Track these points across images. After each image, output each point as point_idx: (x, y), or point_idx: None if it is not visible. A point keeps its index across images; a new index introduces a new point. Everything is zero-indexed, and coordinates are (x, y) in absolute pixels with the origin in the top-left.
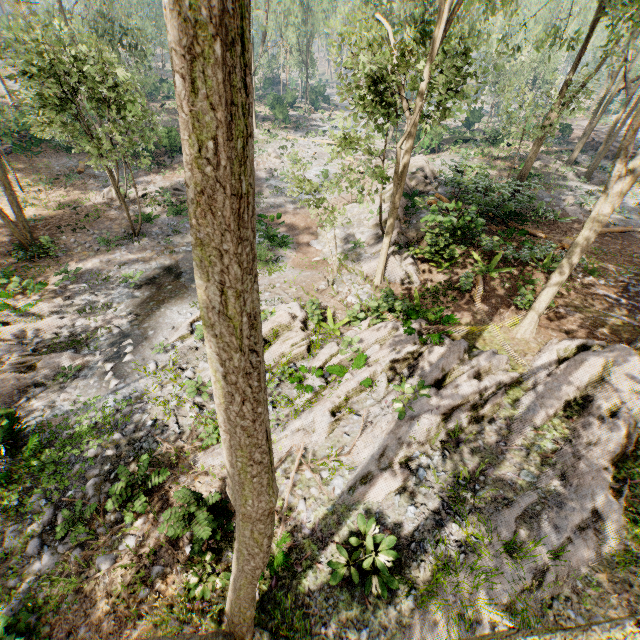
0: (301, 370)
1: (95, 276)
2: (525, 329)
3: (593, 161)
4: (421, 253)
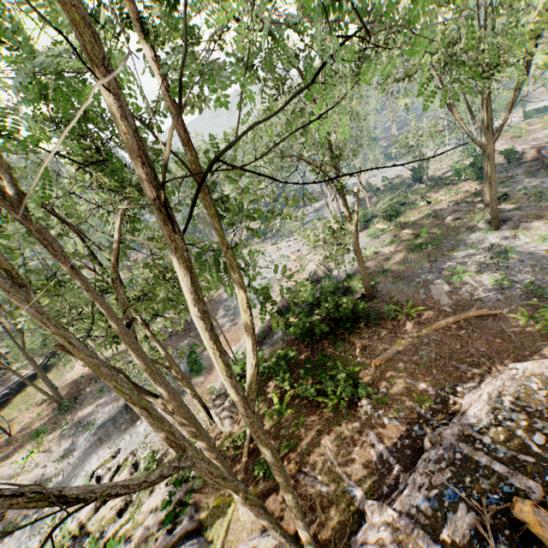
0: (92, 542)
1: (82, 423)
2: (241, 512)
3: (490, 210)
4: (230, 398)
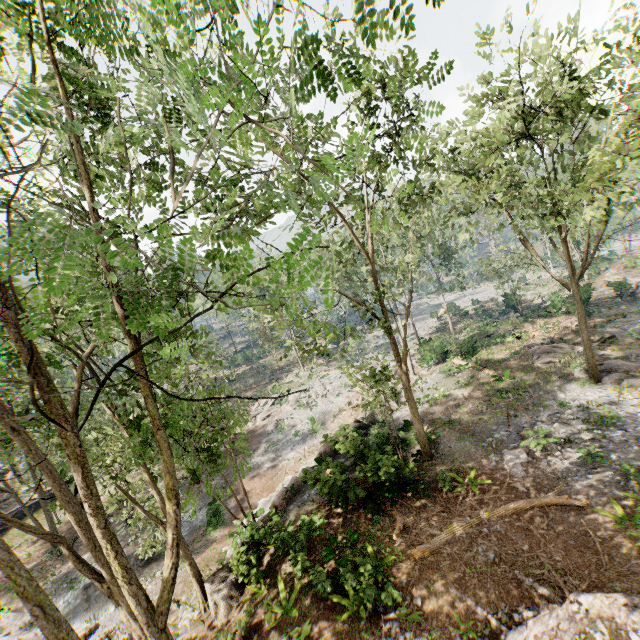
0: None
1: (70, 576)
2: None
3: (586, 358)
4: (232, 575)
